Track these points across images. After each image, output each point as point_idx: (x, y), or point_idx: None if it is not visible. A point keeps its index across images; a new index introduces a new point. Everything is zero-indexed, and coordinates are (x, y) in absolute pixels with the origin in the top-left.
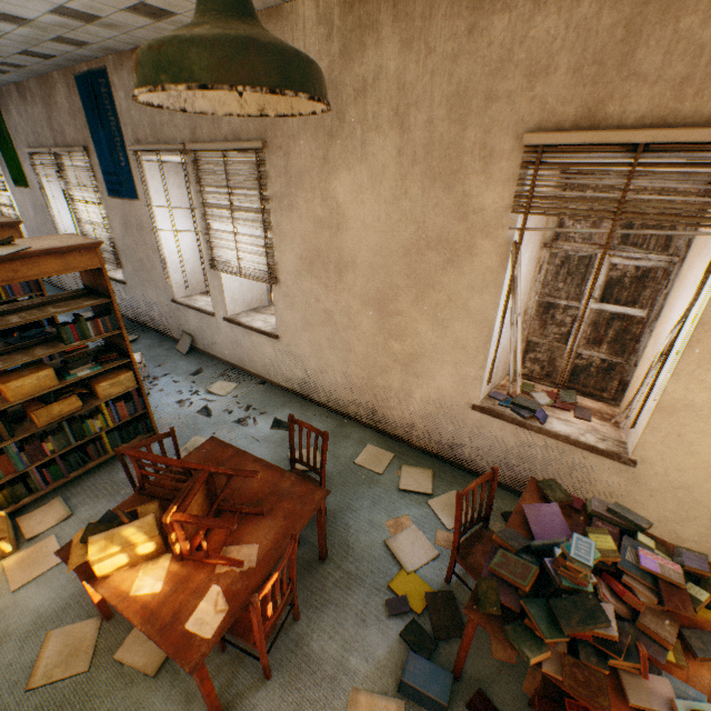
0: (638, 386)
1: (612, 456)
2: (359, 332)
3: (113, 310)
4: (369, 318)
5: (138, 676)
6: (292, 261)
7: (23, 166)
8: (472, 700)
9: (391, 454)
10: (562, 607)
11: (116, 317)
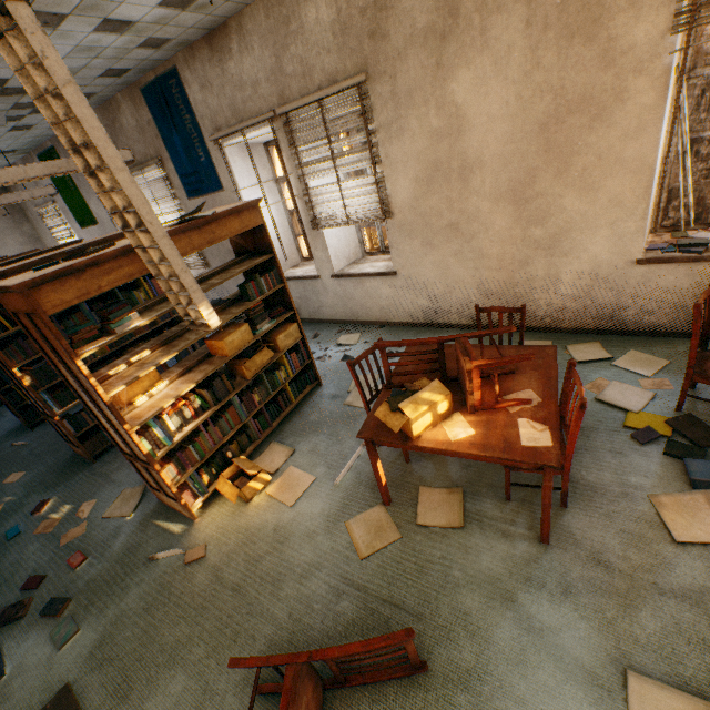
0: None
1: None
2: (491, 233)
3: (274, 266)
4: (502, 214)
5: (447, 531)
6: (407, 187)
7: (89, 204)
8: None
9: (548, 342)
10: None
11: (277, 272)
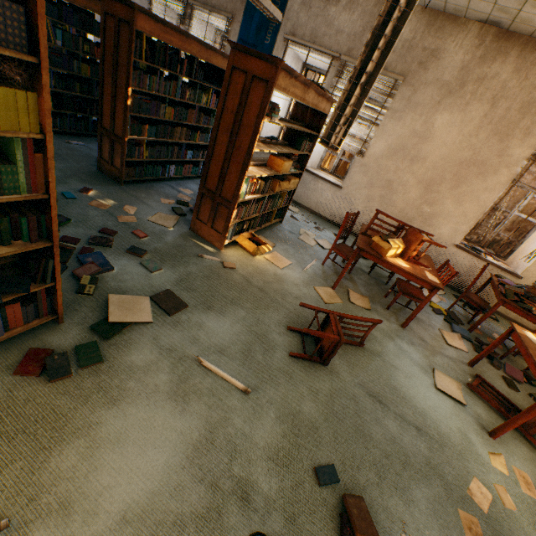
0: (524, 250)
1: (513, 274)
2: (405, 197)
3: (313, 141)
4: (417, 190)
5: (363, 309)
6: (381, 148)
7: None
8: (476, 339)
9: None
10: (535, 299)
11: (312, 145)
